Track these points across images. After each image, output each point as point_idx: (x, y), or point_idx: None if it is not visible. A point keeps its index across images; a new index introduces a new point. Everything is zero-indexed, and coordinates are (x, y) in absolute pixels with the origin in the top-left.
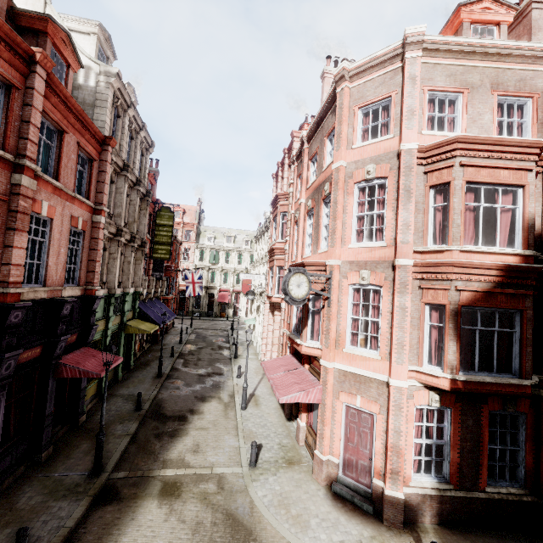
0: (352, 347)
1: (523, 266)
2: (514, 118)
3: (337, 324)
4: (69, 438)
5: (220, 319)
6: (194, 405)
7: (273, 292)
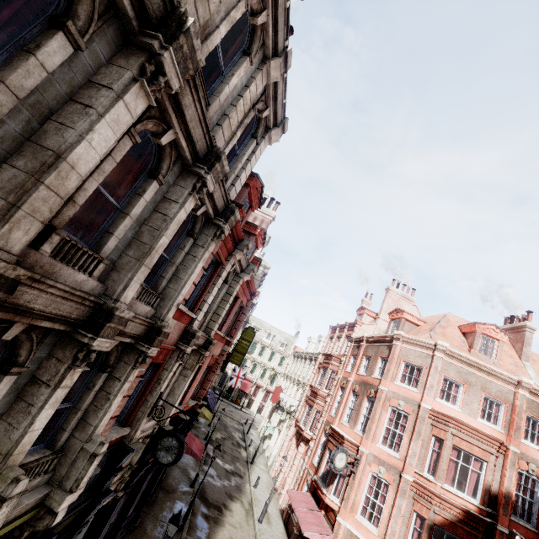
0: (361, 516)
1: (477, 515)
2: (493, 411)
3: (355, 494)
4: (158, 492)
5: (235, 405)
6: (226, 500)
7: (307, 428)
